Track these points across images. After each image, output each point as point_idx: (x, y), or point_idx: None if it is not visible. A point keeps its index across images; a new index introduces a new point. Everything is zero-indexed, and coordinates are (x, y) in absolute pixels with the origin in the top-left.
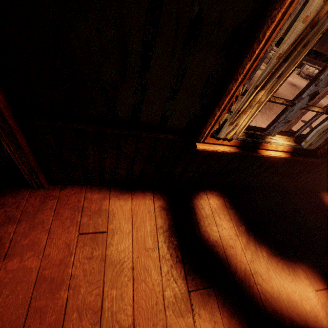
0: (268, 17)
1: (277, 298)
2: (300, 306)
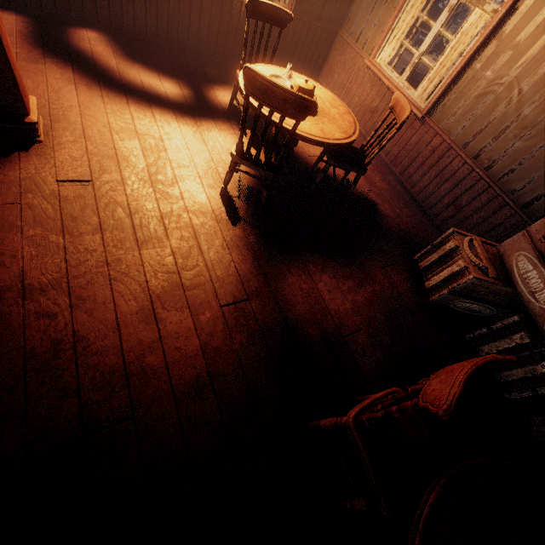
0: None
1: (136, 82)
2: (157, 89)
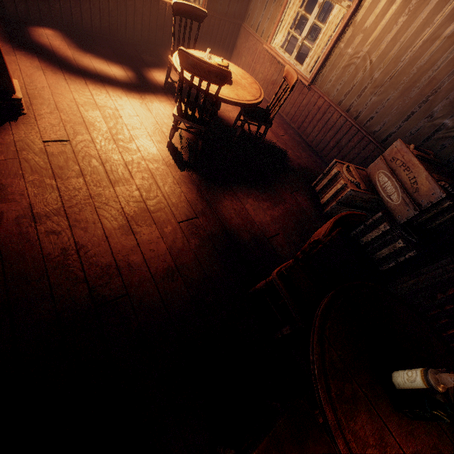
0: None
1: (90, 67)
2: (107, 72)
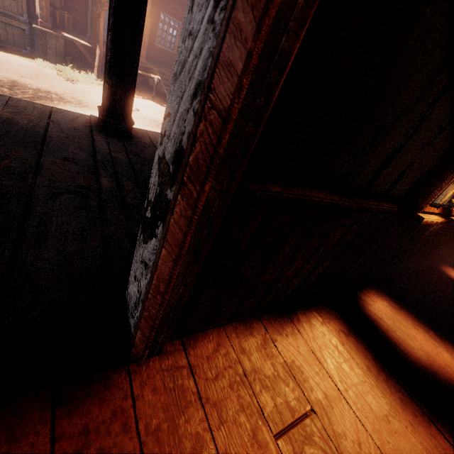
0: None
1: None
2: None
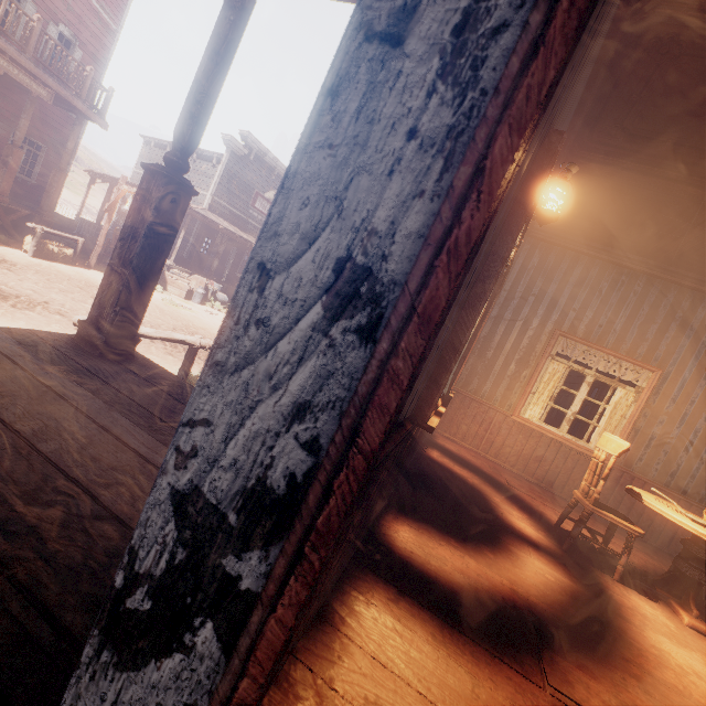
0: (494, 272)
1: (545, 593)
2: (552, 583)
